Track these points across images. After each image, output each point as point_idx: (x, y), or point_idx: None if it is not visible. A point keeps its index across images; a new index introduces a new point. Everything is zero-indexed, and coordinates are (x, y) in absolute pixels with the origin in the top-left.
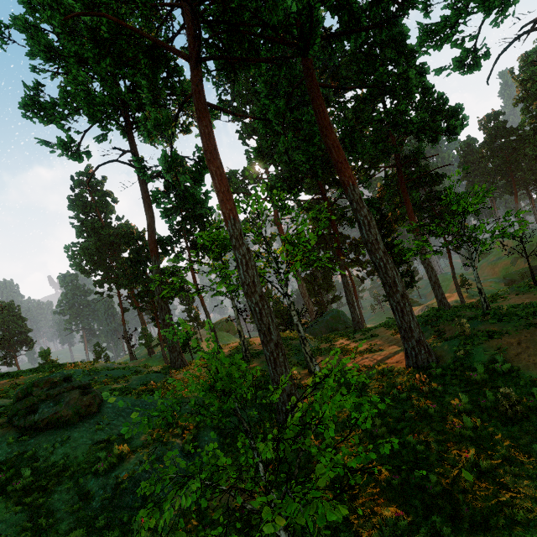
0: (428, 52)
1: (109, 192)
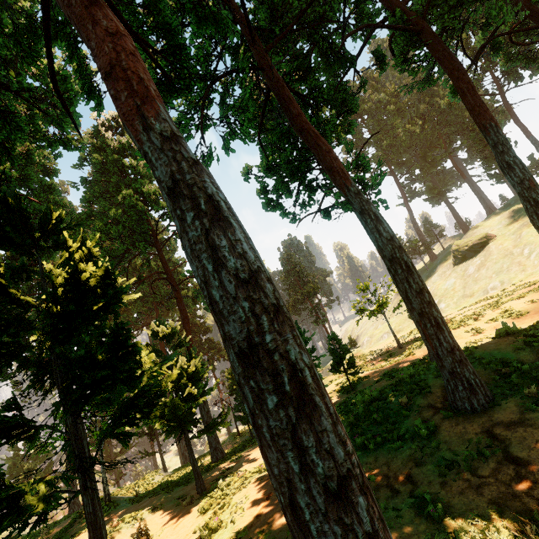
0: None
1: None
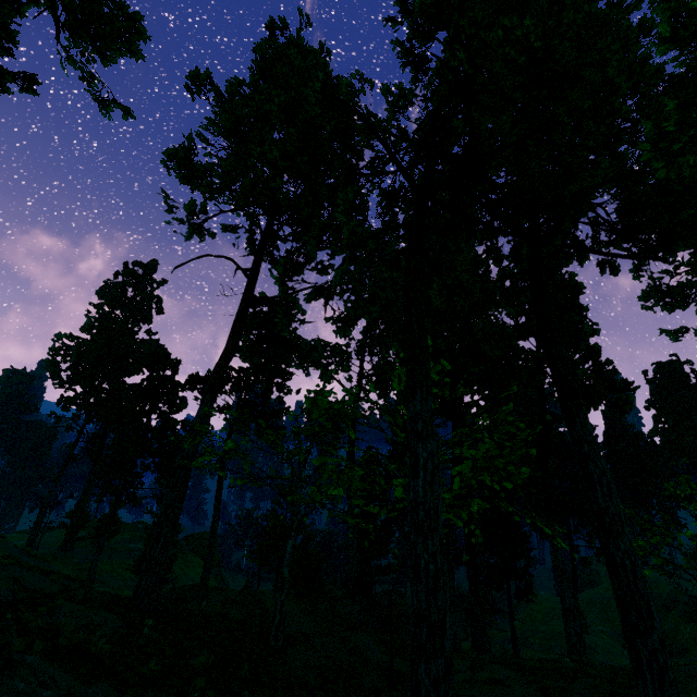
0: (653, 309)
1: (159, 298)
